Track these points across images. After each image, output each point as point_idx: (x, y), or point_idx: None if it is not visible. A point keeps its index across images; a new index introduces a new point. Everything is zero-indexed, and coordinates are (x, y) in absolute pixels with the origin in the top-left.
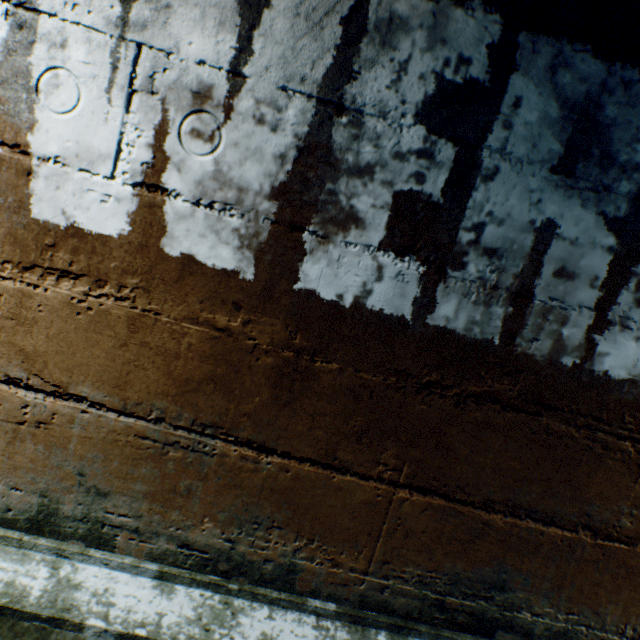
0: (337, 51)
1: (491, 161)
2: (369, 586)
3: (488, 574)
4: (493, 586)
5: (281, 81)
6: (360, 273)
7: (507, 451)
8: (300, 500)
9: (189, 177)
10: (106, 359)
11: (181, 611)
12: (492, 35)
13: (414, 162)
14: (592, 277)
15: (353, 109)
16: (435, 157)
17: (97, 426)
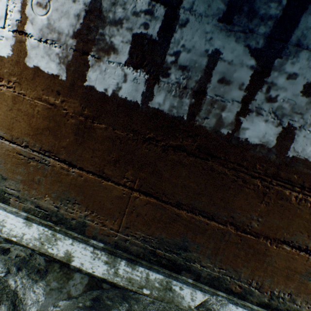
0: None
1: (184, 16)
2: (119, 238)
3: (178, 241)
4: (181, 248)
5: None
6: (116, 78)
7: (190, 178)
8: (87, 192)
9: (36, 27)
10: (4, 116)
11: (33, 234)
12: None
13: (143, 17)
14: (240, 84)
15: None
16: (154, 14)
17: (1, 147)
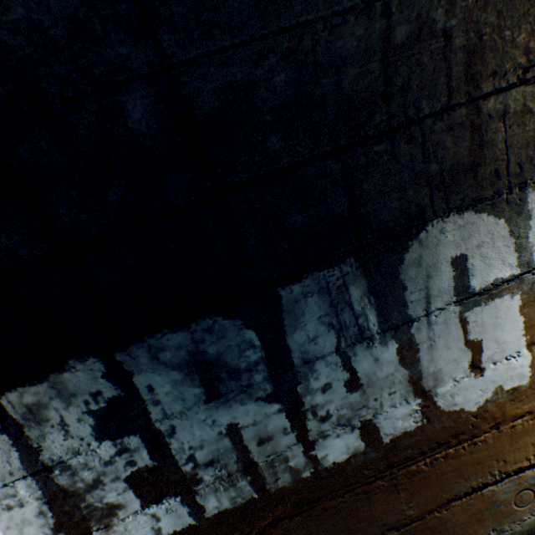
0: (16, 446)
1: (165, 424)
2: None
3: None
4: None
5: None
6: (145, 525)
7: (312, 532)
8: None
9: None
10: None
11: None
12: (99, 369)
13: (120, 458)
14: (282, 429)
15: (57, 463)
16: (130, 447)
17: None
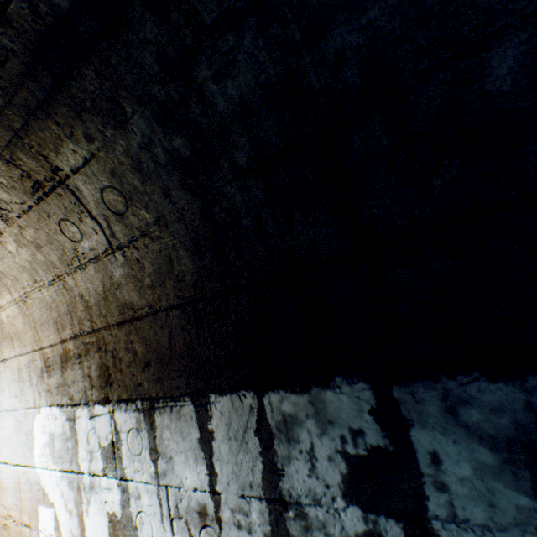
0: (262, 455)
1: (448, 532)
2: None
3: None
4: None
5: (239, 489)
6: None
7: None
8: None
9: None
10: None
11: None
12: (367, 400)
13: None
14: None
15: (293, 501)
16: (384, 536)
17: None
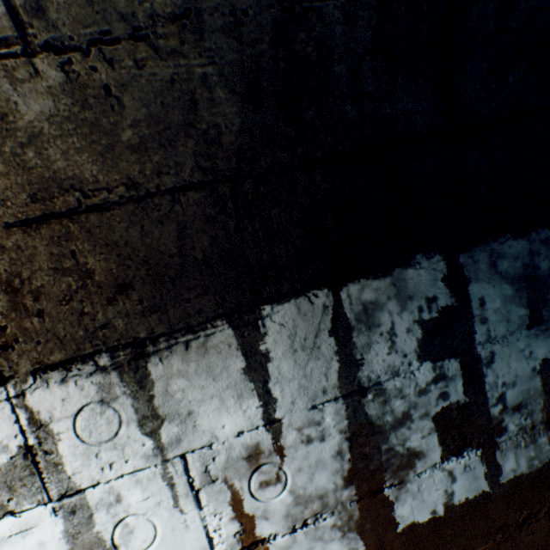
0: (338, 354)
1: (485, 350)
2: None
3: None
4: None
5: (308, 403)
6: (438, 486)
7: None
8: None
9: (276, 517)
10: None
11: None
12: (440, 270)
13: (434, 388)
14: None
15: (372, 384)
16: (446, 374)
17: None
